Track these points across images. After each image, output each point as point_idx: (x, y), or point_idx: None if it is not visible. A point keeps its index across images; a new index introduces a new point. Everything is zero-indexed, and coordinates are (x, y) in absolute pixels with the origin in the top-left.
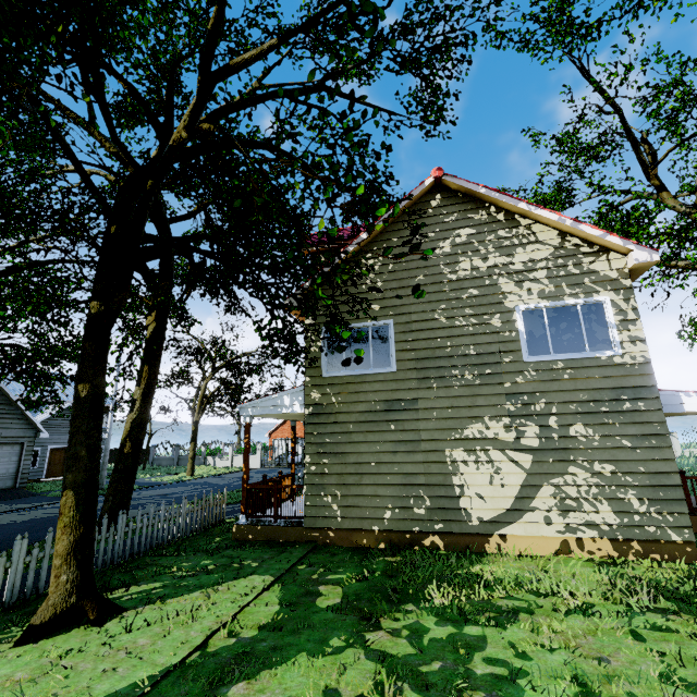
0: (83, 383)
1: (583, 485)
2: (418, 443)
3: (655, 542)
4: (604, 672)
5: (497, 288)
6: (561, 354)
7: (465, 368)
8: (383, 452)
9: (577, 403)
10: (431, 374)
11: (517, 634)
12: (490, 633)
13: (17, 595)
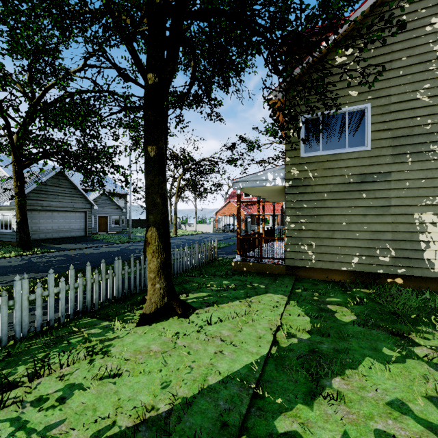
0: (150, 146)
1: None
2: (388, 208)
3: None
4: None
5: None
6: None
7: None
8: (354, 215)
9: None
10: (407, 150)
11: None
12: None
13: (121, 293)
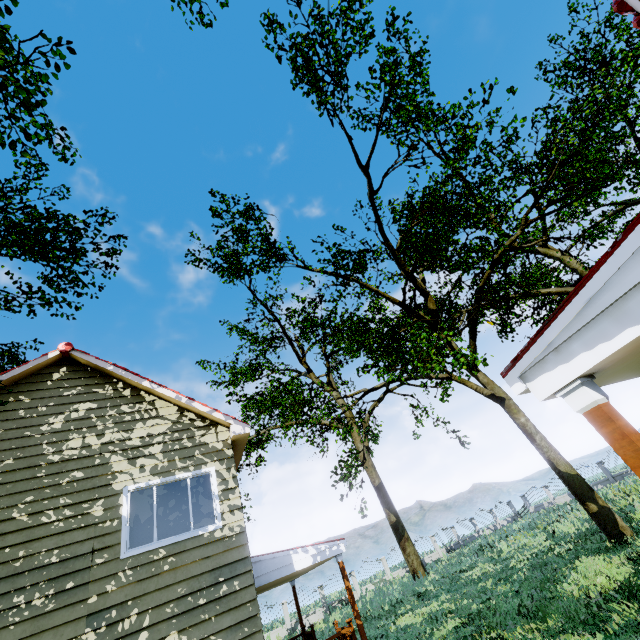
0: None
1: None
2: None
3: None
4: None
5: (107, 467)
6: (165, 538)
7: (37, 588)
8: None
9: (175, 601)
10: None
11: None
12: None
13: None
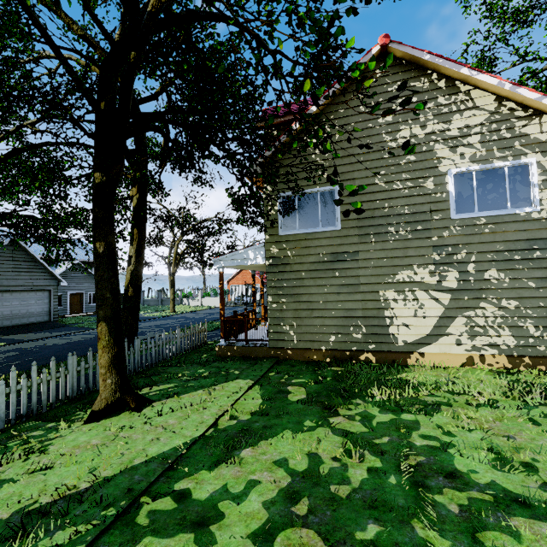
0: (99, 242)
1: (490, 316)
2: (358, 286)
3: (543, 358)
4: (512, 445)
5: (432, 153)
6: (484, 212)
7: (399, 225)
8: (329, 293)
9: (494, 253)
10: (370, 231)
11: (442, 419)
12: (421, 419)
13: (76, 391)
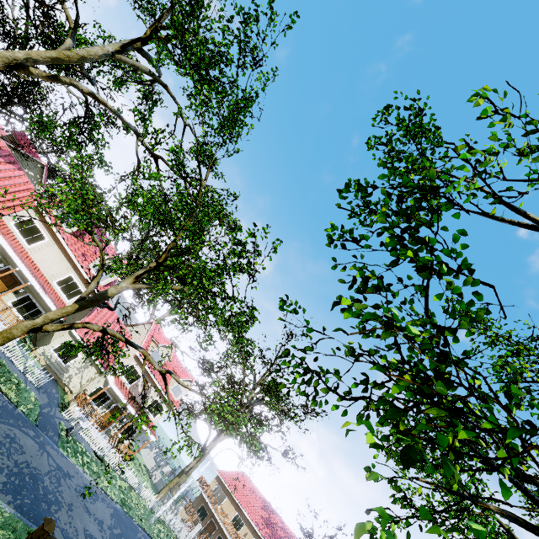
0: None
1: None
2: None
3: None
4: None
5: None
6: None
7: None
8: None
9: None
10: None
11: None
12: None
13: None
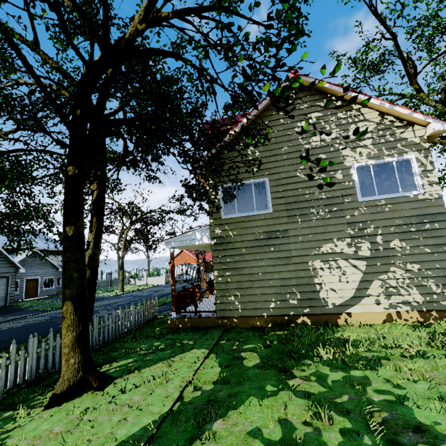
0: (69, 226)
1: (400, 278)
2: (290, 258)
3: None
4: None
5: (338, 153)
6: (383, 195)
7: (319, 208)
8: (267, 266)
9: (395, 226)
10: (296, 212)
11: (387, 373)
12: (369, 374)
13: (35, 374)
